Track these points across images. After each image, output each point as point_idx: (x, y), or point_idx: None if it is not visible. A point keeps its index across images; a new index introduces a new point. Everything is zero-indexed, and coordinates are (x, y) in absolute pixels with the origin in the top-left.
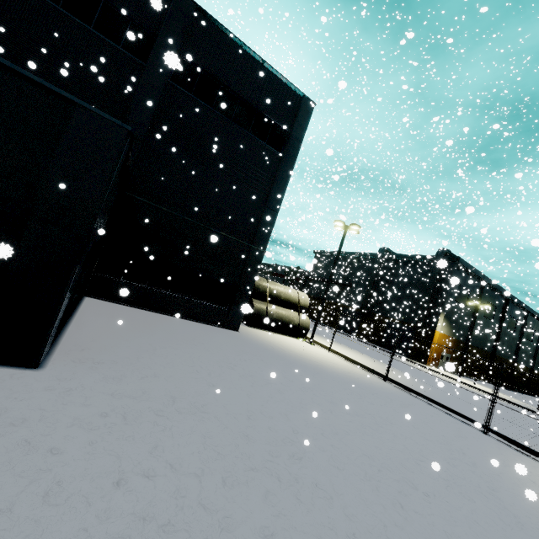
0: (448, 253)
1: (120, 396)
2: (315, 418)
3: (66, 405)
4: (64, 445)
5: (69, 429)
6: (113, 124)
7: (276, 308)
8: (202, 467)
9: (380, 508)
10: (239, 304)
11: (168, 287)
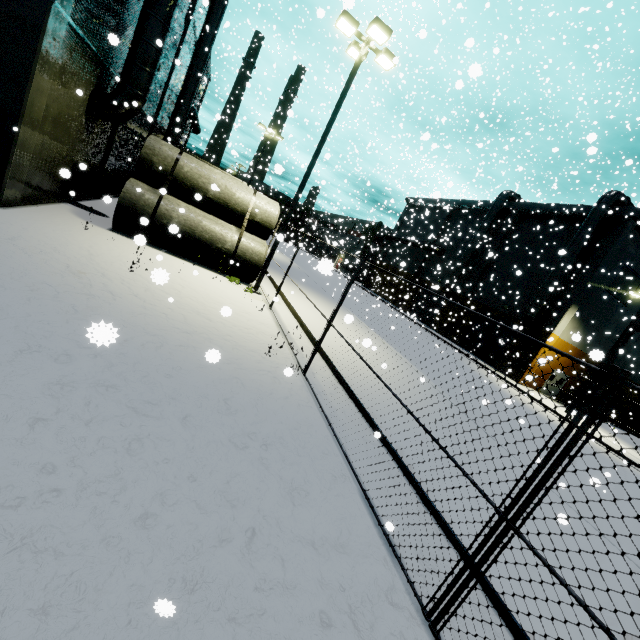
0: (623, 203)
1: None
2: None
3: None
4: None
5: None
6: None
7: (186, 209)
8: None
9: None
10: None
11: None
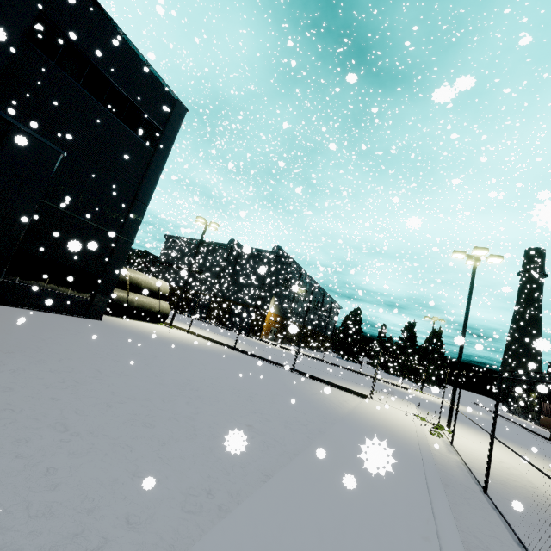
0: (280, 250)
1: (58, 371)
2: (197, 372)
3: (26, 379)
4: (56, 396)
5: (49, 390)
6: (48, 147)
7: (137, 296)
8: (148, 397)
9: (242, 401)
10: (104, 293)
11: (15, 276)
